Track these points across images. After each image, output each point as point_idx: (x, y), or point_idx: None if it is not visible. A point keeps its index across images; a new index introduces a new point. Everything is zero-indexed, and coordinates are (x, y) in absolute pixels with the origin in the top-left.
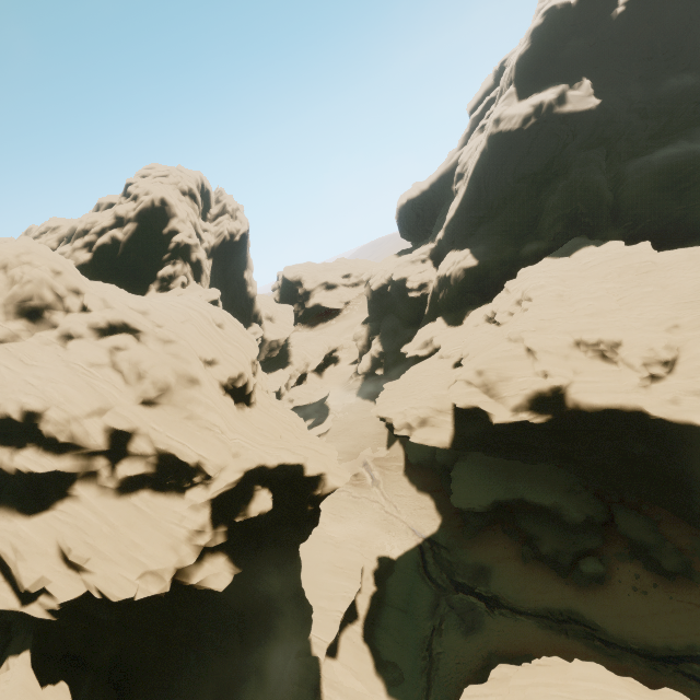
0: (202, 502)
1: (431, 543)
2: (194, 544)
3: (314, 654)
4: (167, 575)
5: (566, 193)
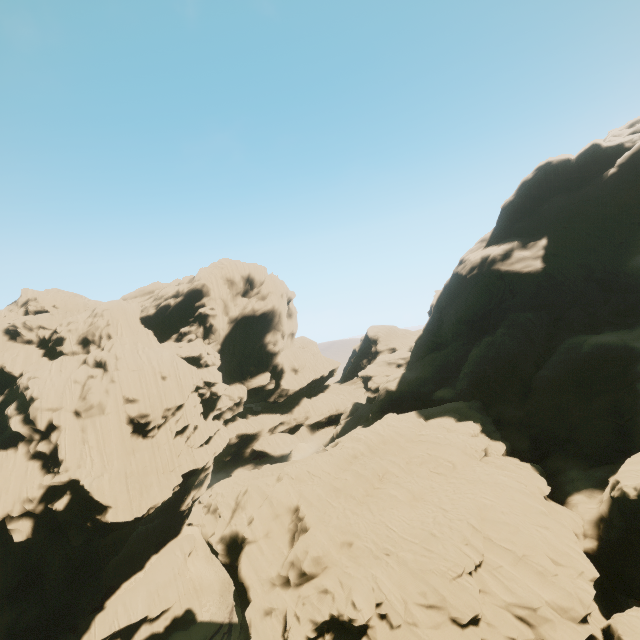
0: (46, 484)
1: (229, 629)
2: (24, 505)
3: (82, 639)
4: (1, 515)
5: (484, 350)
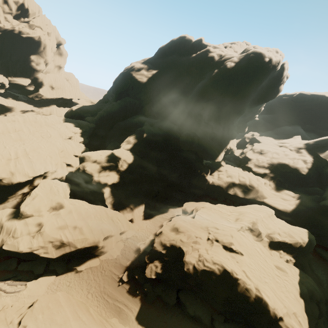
0: None
1: None
2: None
3: None
4: None
5: (110, 106)
